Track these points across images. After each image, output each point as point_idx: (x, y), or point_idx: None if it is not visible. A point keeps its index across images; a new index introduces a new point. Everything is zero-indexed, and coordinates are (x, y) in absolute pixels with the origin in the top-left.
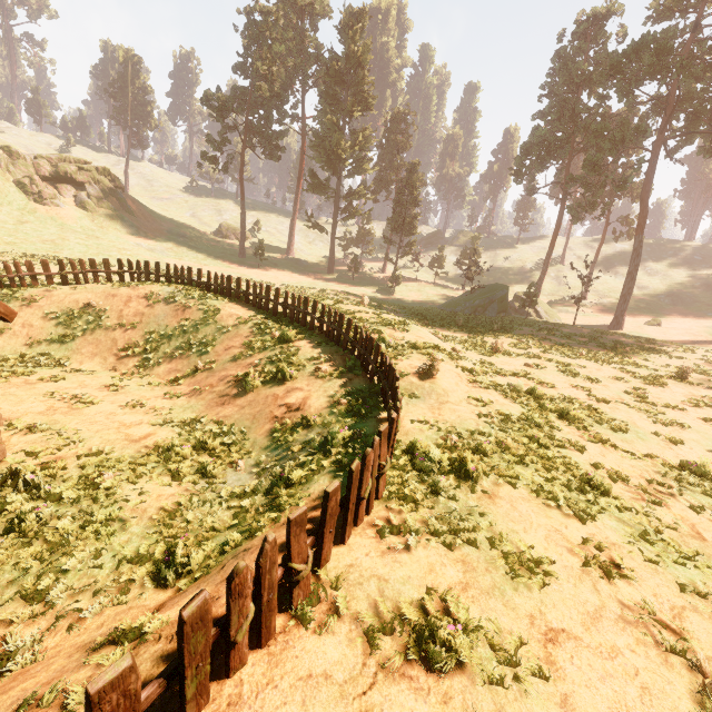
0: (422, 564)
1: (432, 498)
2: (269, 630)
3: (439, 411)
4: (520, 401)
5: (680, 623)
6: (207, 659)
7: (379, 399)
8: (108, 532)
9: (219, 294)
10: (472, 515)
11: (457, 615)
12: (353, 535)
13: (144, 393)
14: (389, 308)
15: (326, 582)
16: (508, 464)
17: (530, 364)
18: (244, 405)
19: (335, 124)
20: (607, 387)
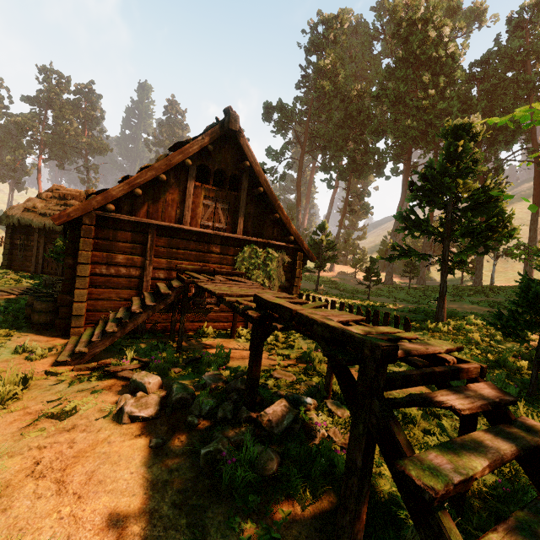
0: None
1: None
2: None
3: None
4: None
5: None
6: None
7: None
8: None
9: None
10: None
11: None
12: None
13: None
14: None
15: None
16: None
17: None
18: None
19: None
20: None
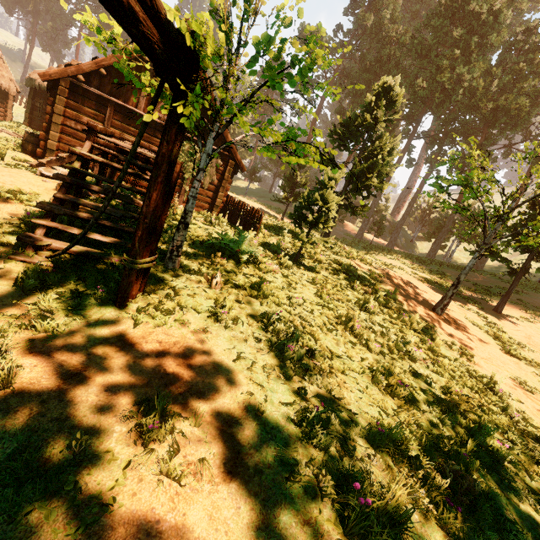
0: None
1: None
2: None
3: None
4: None
5: None
6: None
7: None
8: None
9: None
10: None
11: None
12: None
13: None
14: None
15: None
16: None
17: None
18: None
19: None
20: None
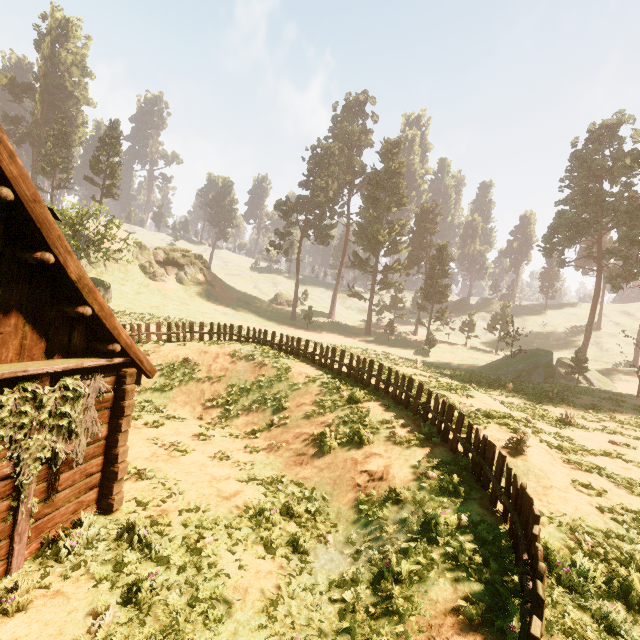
0: None
1: (609, 639)
2: None
3: (547, 497)
4: (638, 492)
5: None
6: None
7: (471, 476)
8: (215, 616)
9: (289, 353)
10: None
11: None
12: None
13: (227, 444)
14: (430, 369)
15: None
16: None
17: (616, 441)
18: (322, 467)
19: (375, 217)
20: None
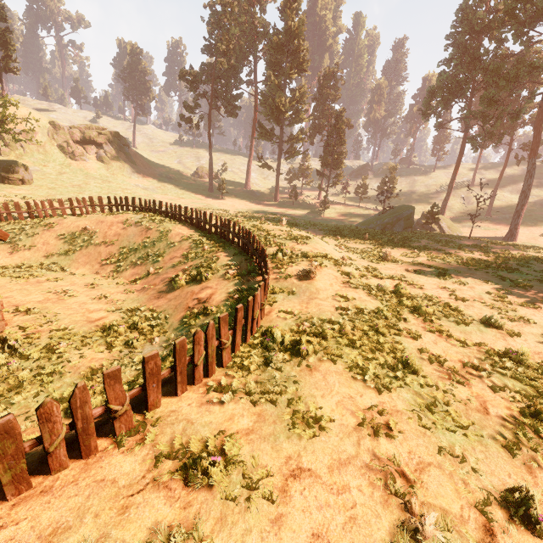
0: (226, 414)
1: (263, 369)
2: (89, 448)
3: (307, 304)
4: (380, 298)
5: (418, 475)
6: (21, 459)
7: None
8: (48, 380)
9: (174, 219)
10: (287, 382)
11: (226, 451)
12: (188, 391)
13: (110, 289)
14: (314, 227)
15: (150, 421)
16: (340, 346)
17: (409, 269)
18: (171, 298)
19: (277, 85)
20: (473, 288)
